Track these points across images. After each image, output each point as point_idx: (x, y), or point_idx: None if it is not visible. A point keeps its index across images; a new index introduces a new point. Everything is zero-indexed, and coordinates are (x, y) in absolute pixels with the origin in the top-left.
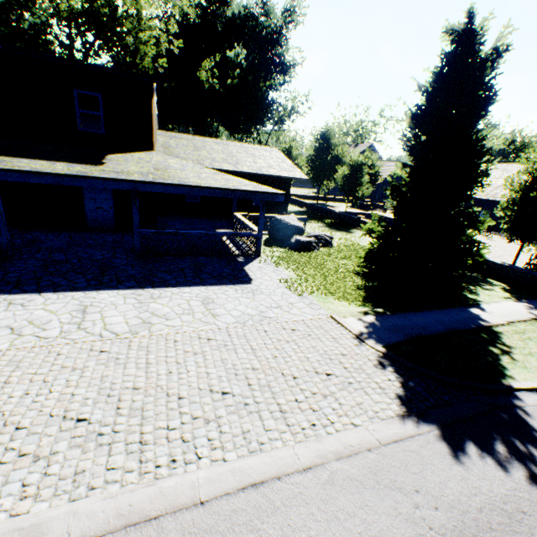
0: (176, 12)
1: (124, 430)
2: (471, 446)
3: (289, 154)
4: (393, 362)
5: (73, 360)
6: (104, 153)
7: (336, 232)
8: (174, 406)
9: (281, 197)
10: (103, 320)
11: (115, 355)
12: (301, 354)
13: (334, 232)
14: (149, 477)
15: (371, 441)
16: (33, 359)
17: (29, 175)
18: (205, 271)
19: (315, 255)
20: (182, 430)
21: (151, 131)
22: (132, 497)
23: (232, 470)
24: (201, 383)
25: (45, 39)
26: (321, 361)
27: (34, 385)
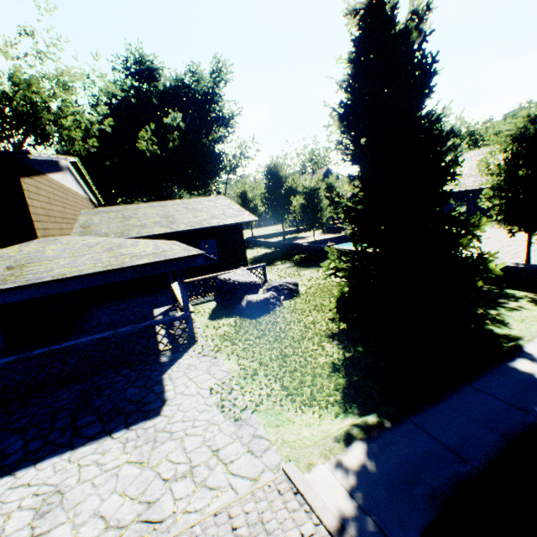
0: (102, 95)
1: None
2: None
3: (244, 198)
4: None
5: None
6: None
7: (306, 270)
8: None
9: (198, 259)
10: None
11: None
12: None
13: (303, 270)
14: None
15: None
16: None
17: None
18: (94, 405)
19: (276, 316)
20: None
21: (28, 215)
22: None
23: None
24: None
25: None
26: None
27: None
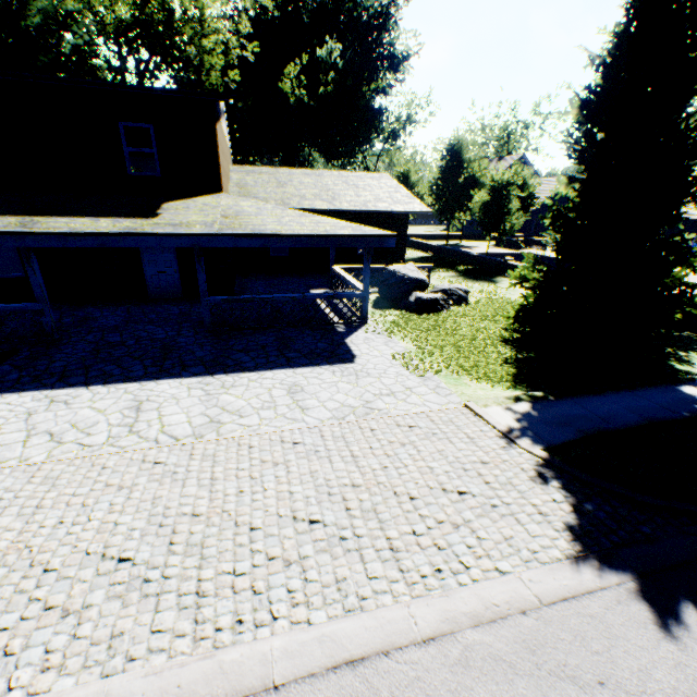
0: (247, 5)
1: (177, 576)
2: (691, 610)
3: (405, 181)
4: (560, 473)
5: (120, 475)
6: (160, 202)
7: (474, 283)
8: (244, 541)
9: (391, 241)
10: (161, 419)
11: (172, 468)
12: (422, 463)
13: (471, 282)
14: (206, 646)
15: (526, 599)
16: (73, 475)
17: (68, 238)
18: (294, 347)
19: (444, 317)
20: (253, 575)
21: (218, 166)
22: (182, 675)
23: (319, 638)
24: (282, 508)
25: (92, 65)
26: (451, 472)
27: (71, 510)
